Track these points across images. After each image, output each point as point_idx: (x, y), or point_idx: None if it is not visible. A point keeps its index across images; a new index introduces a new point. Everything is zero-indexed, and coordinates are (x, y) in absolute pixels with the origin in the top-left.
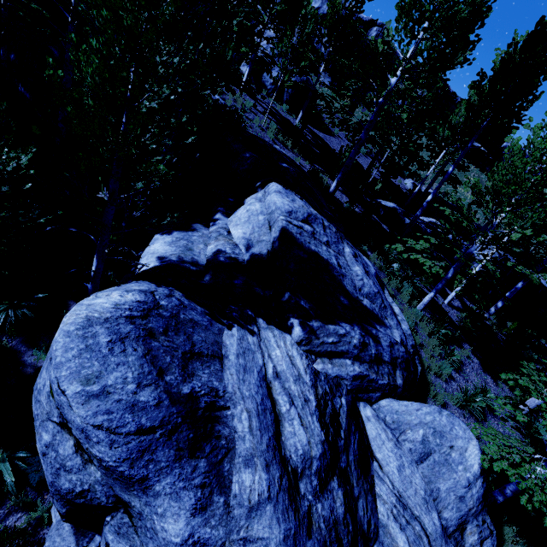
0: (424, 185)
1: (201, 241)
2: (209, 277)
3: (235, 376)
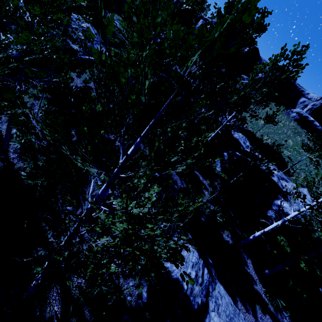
0: None
1: None
2: None
3: None
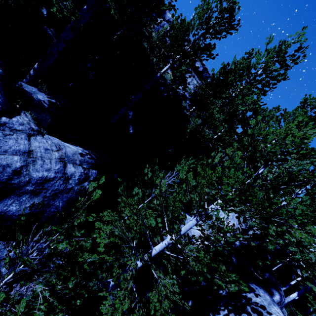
0: None
1: None
2: (234, 259)
3: None
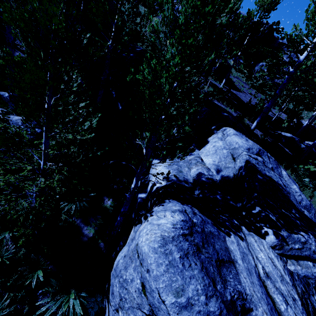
0: (303, 120)
1: (185, 165)
2: (198, 192)
3: (248, 279)
